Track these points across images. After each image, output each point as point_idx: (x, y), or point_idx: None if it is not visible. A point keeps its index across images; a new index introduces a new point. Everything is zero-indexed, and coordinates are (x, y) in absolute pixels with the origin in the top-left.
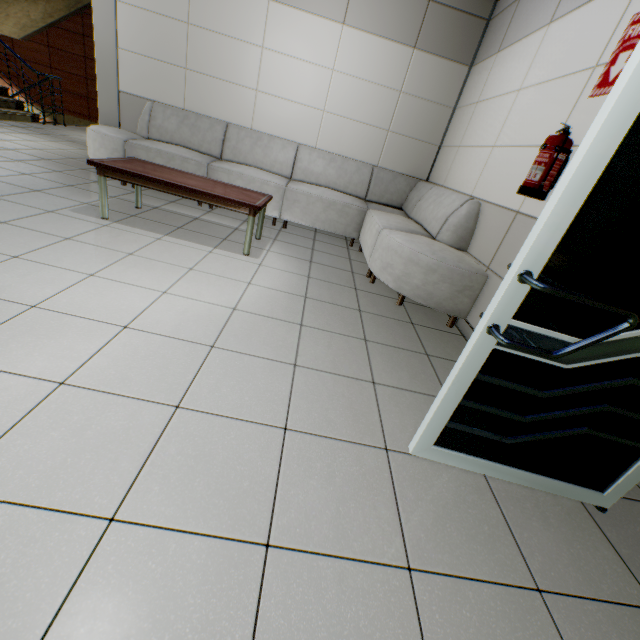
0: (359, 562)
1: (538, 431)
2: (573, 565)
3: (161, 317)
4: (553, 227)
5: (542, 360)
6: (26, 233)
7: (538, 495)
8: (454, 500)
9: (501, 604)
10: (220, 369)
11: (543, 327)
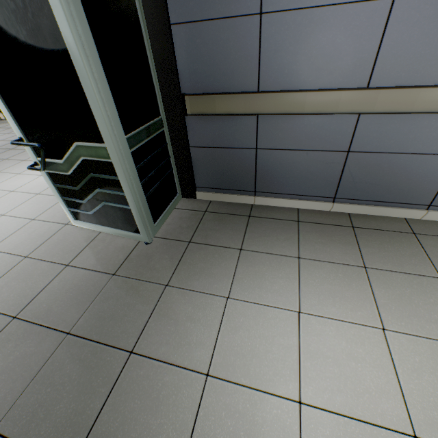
0: (12, 254)
1: (95, 207)
2: (96, 260)
3: (30, 186)
4: (8, 117)
5: (61, 173)
6: (10, 162)
7: (119, 238)
8: (73, 240)
9: (46, 267)
10: (32, 202)
11: (50, 158)
